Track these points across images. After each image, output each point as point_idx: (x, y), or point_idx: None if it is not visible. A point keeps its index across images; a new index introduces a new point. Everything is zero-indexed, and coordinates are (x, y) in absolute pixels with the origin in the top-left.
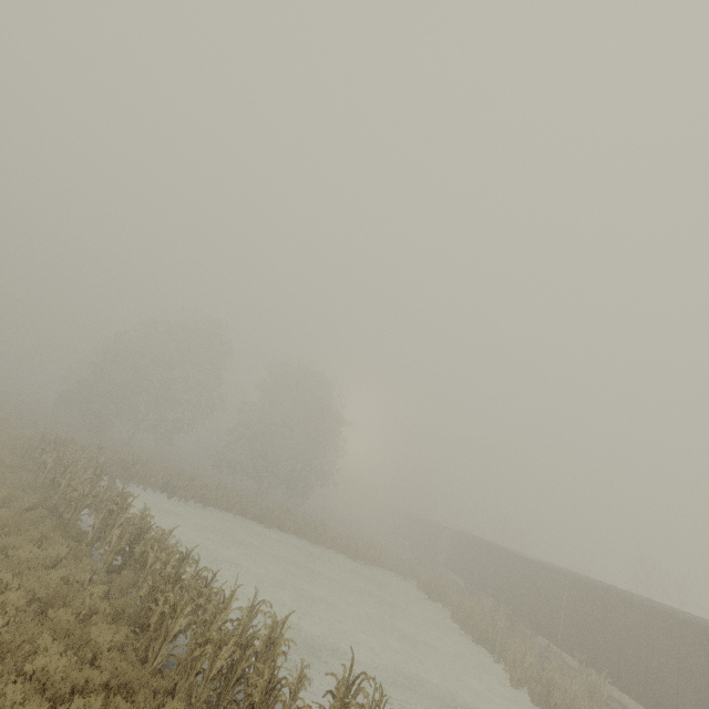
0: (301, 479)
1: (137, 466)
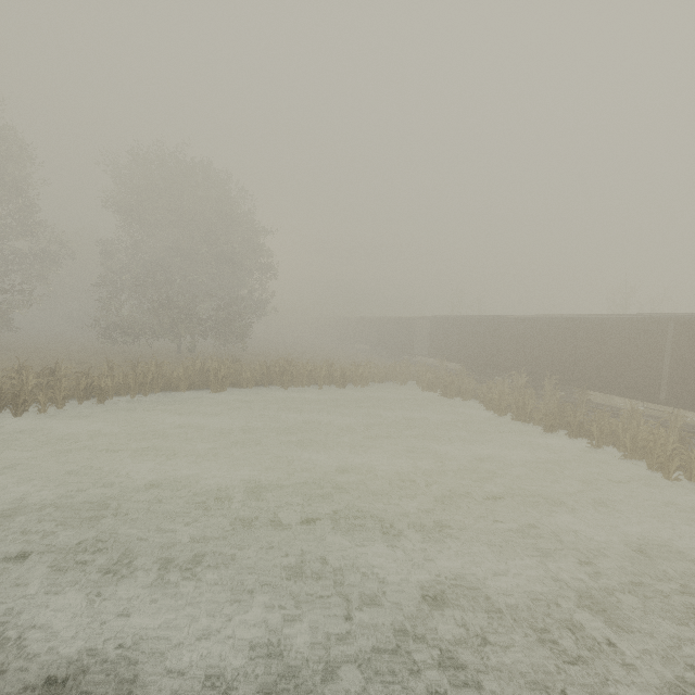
0: (231, 318)
1: None
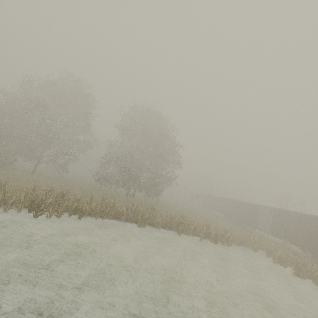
0: (154, 184)
1: None
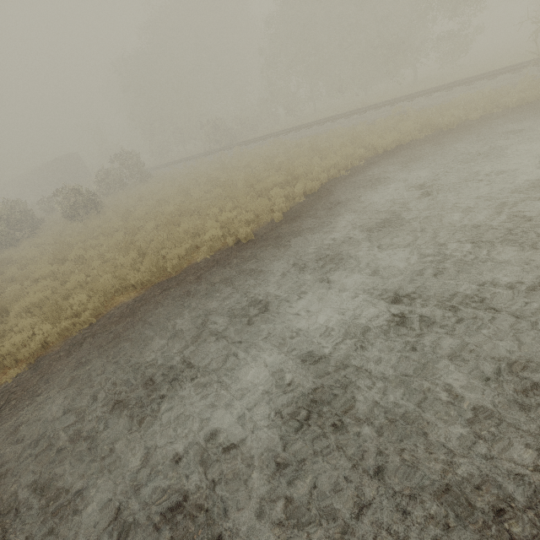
0: None
1: None
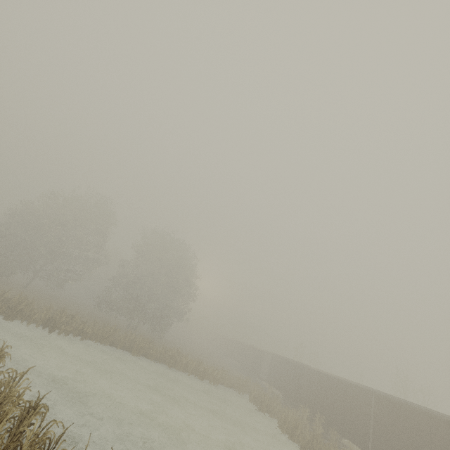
0: (163, 316)
1: (22, 305)
